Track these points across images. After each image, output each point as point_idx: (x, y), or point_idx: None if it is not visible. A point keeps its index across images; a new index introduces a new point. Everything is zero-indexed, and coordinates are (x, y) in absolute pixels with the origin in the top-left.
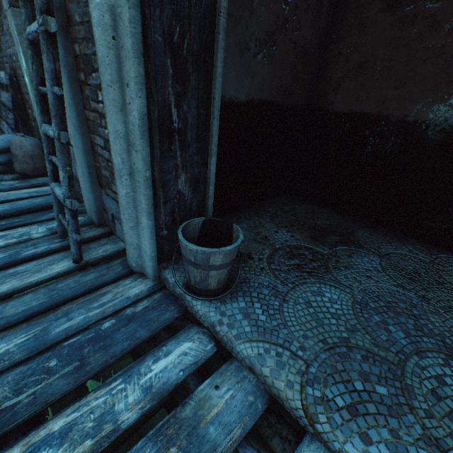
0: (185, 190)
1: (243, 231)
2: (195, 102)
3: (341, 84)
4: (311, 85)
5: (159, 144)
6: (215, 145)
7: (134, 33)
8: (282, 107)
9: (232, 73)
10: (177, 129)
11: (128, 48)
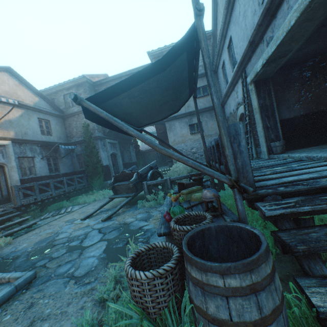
0: (273, 138)
1: (299, 149)
2: (272, 122)
3: None
4: None
5: (265, 130)
6: (279, 128)
7: (259, 117)
8: (313, 113)
9: (286, 113)
10: (269, 127)
11: (259, 119)
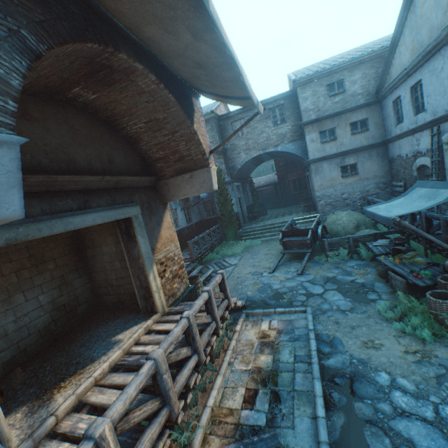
0: None
1: None
2: None
3: None
4: None
5: None
6: None
7: None
8: None
9: None
10: None
11: None
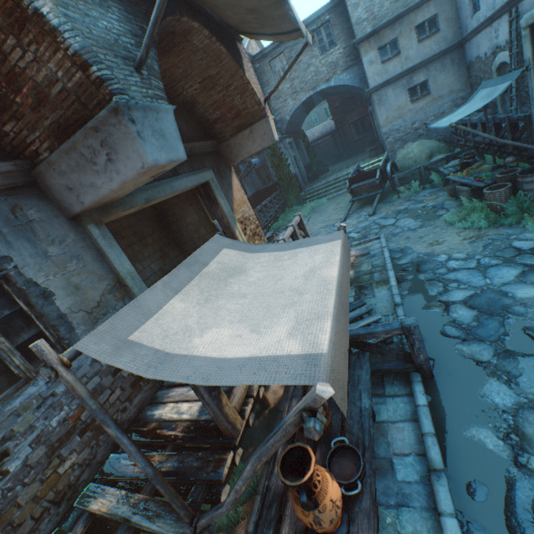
0: None
1: None
2: None
3: None
4: None
5: None
6: None
7: (532, 72)
8: None
9: None
10: None
11: (531, 74)
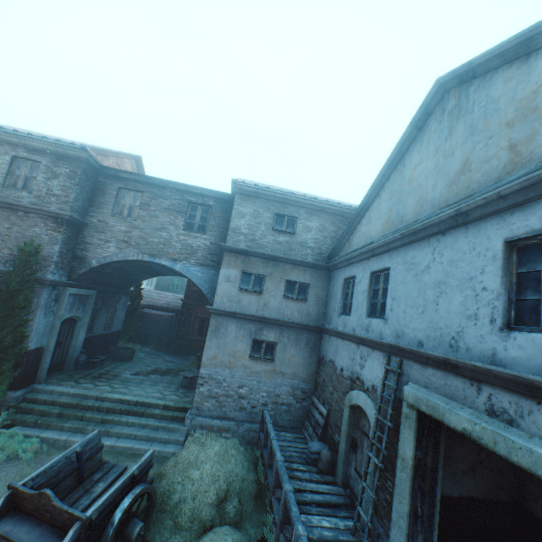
0: None
1: None
2: (427, 505)
3: (537, 498)
4: (515, 488)
5: (412, 519)
6: (436, 525)
7: (409, 488)
8: (488, 500)
9: (448, 483)
10: (419, 514)
11: (406, 489)
